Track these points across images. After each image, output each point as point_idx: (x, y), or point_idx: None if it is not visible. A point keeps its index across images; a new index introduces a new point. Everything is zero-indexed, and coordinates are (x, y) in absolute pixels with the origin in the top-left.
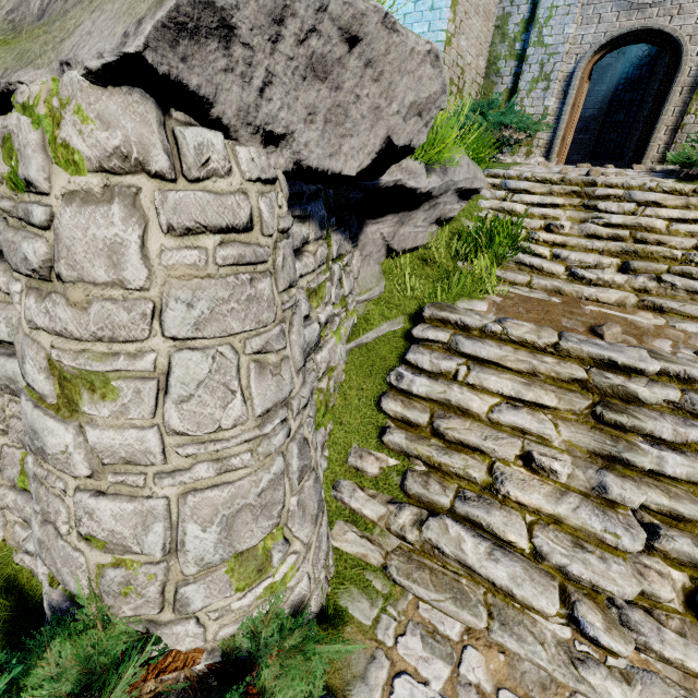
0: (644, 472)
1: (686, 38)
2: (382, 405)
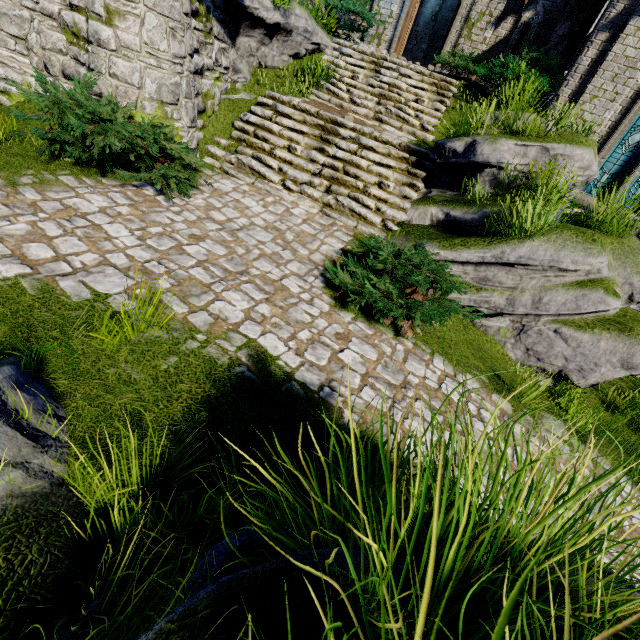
0: (331, 158)
1: None
2: (234, 123)
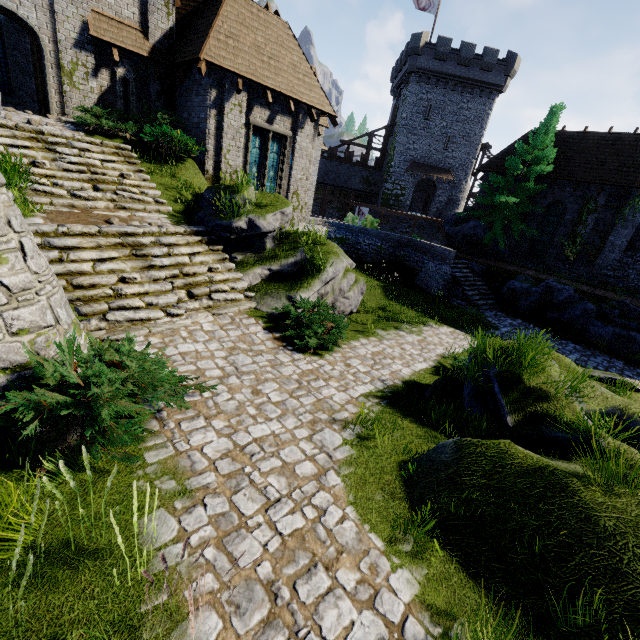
0: (160, 269)
1: (37, 28)
2: None
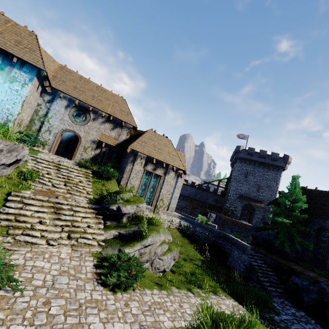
0: (63, 220)
1: (82, 137)
2: None
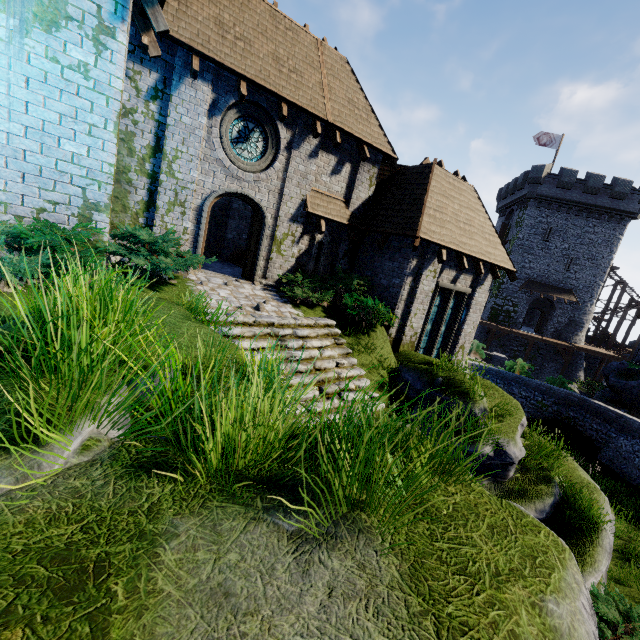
0: None
1: (265, 209)
2: None
